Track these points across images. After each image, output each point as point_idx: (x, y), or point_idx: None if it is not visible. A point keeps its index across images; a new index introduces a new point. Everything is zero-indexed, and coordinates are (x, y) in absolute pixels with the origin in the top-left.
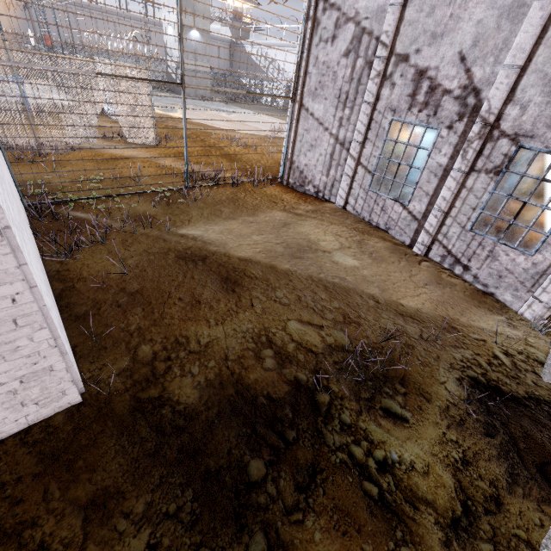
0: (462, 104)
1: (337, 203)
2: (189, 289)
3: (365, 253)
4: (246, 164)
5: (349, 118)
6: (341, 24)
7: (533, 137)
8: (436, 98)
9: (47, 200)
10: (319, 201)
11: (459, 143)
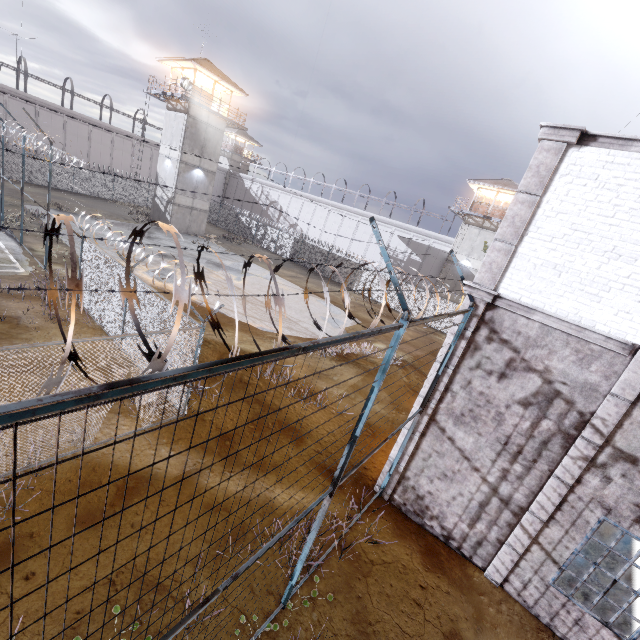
0: None
1: (488, 574)
2: None
3: None
4: (319, 447)
5: (520, 477)
6: (517, 367)
7: None
8: None
9: None
10: (460, 566)
11: None
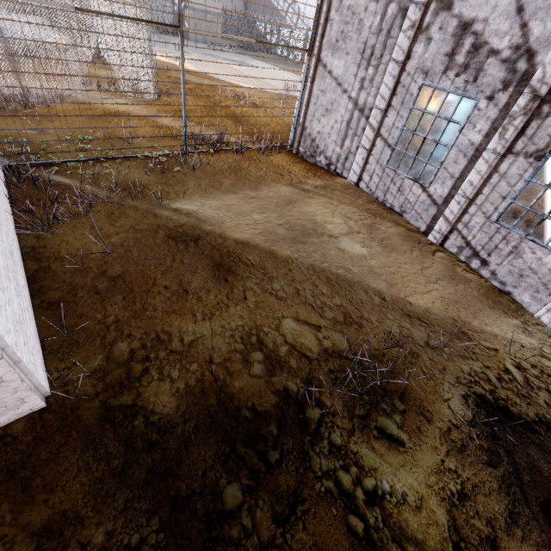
0: (510, 69)
1: (349, 179)
2: (177, 276)
3: (375, 240)
4: (253, 127)
5: (372, 79)
6: None
7: None
8: (478, 60)
9: (26, 162)
10: (330, 176)
11: (498, 118)
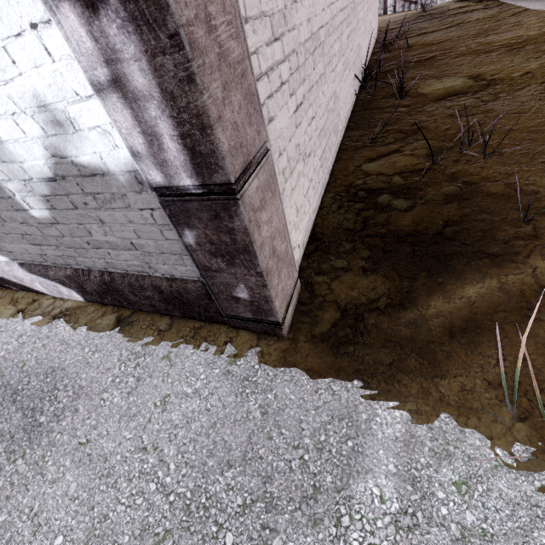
0: None
1: None
2: None
3: None
4: None
5: None
6: None
7: None
8: None
9: None
10: None
11: None
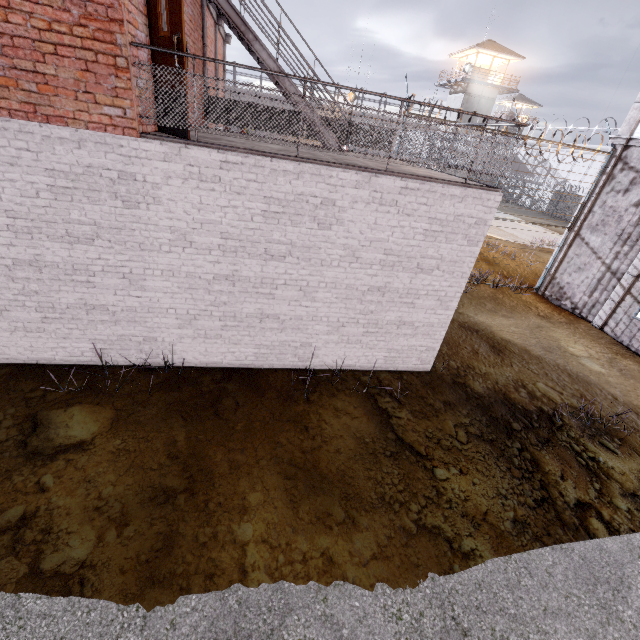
0: None
1: (594, 322)
2: (470, 344)
3: (614, 367)
4: (503, 271)
5: (626, 254)
6: (636, 182)
7: None
8: None
9: None
10: (574, 317)
11: None
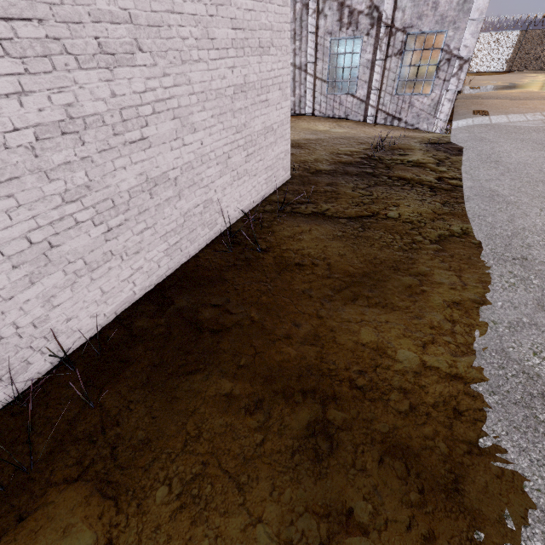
0: (371, 18)
1: (307, 113)
2: None
3: (345, 128)
4: None
5: (300, 48)
6: None
7: (412, 27)
8: (355, 18)
9: None
10: (295, 116)
11: (375, 43)
